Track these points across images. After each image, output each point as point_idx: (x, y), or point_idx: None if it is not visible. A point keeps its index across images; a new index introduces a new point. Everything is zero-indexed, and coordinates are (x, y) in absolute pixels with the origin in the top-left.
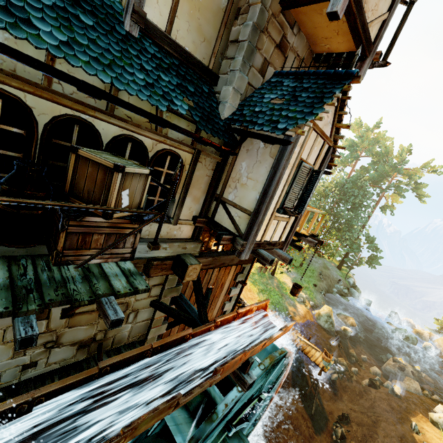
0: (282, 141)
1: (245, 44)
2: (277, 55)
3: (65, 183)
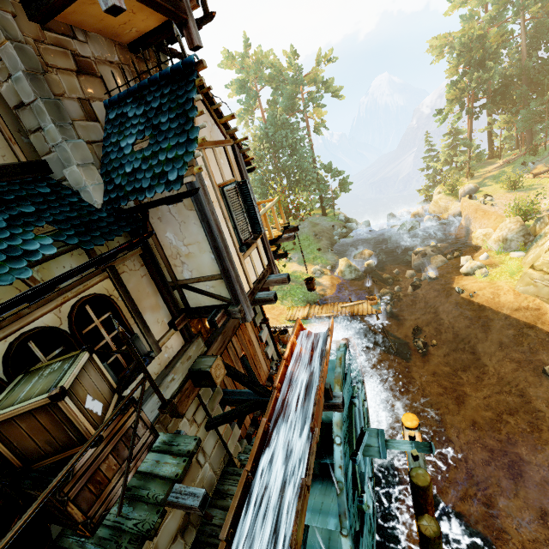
0: (188, 194)
1: (40, 105)
2: (87, 83)
3: (4, 456)
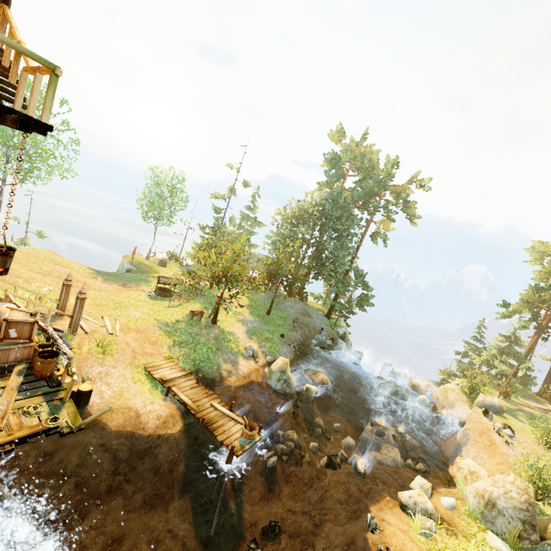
0: None
1: None
2: None
3: None
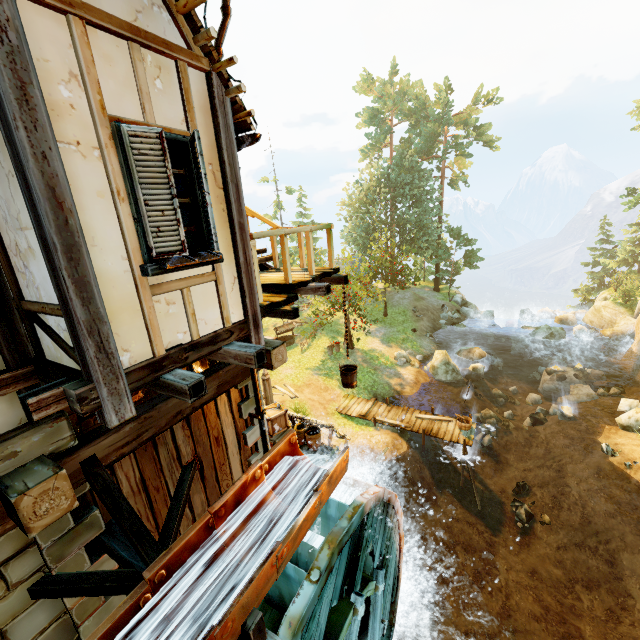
0: None
1: None
2: None
3: None
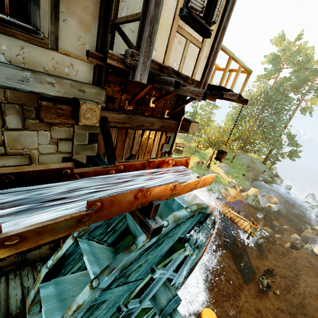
0: None
1: None
2: None
3: None
